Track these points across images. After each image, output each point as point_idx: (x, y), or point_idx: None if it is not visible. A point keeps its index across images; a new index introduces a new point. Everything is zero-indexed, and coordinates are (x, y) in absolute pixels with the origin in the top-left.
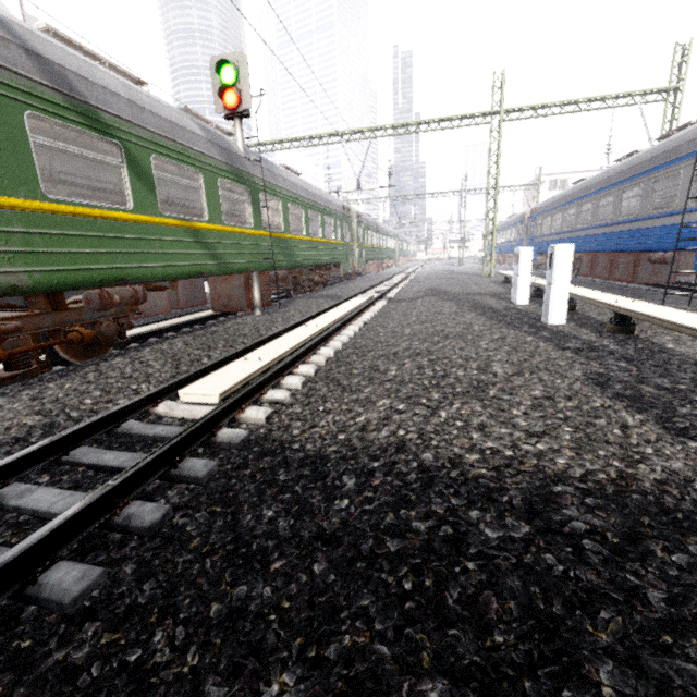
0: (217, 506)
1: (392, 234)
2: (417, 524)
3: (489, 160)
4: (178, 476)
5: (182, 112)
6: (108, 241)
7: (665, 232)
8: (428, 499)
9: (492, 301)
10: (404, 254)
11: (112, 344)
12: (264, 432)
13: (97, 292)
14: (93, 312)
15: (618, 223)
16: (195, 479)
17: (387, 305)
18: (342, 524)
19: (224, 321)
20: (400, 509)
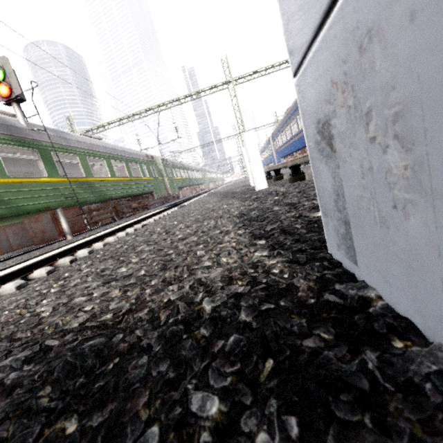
0: None
1: (199, 169)
2: None
3: (233, 109)
4: None
5: None
6: None
7: None
8: None
9: (240, 188)
10: (213, 180)
11: None
12: None
13: None
14: None
15: None
16: None
17: (177, 210)
18: None
19: (35, 251)
20: None
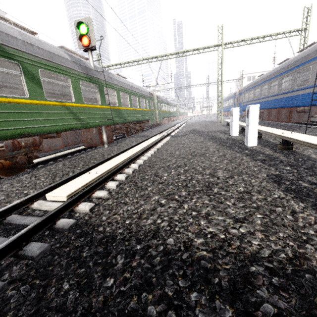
0: (38, 279)
1: (175, 105)
2: (151, 308)
3: (218, 67)
4: (22, 255)
5: (58, 48)
6: (14, 114)
7: (304, 97)
8: (164, 281)
9: (221, 135)
10: (181, 114)
11: (24, 167)
12: (86, 219)
13: (11, 141)
14: (9, 151)
15: (280, 94)
16: (32, 257)
17: (170, 139)
18: (103, 303)
19: (88, 151)
20: (143, 291)
